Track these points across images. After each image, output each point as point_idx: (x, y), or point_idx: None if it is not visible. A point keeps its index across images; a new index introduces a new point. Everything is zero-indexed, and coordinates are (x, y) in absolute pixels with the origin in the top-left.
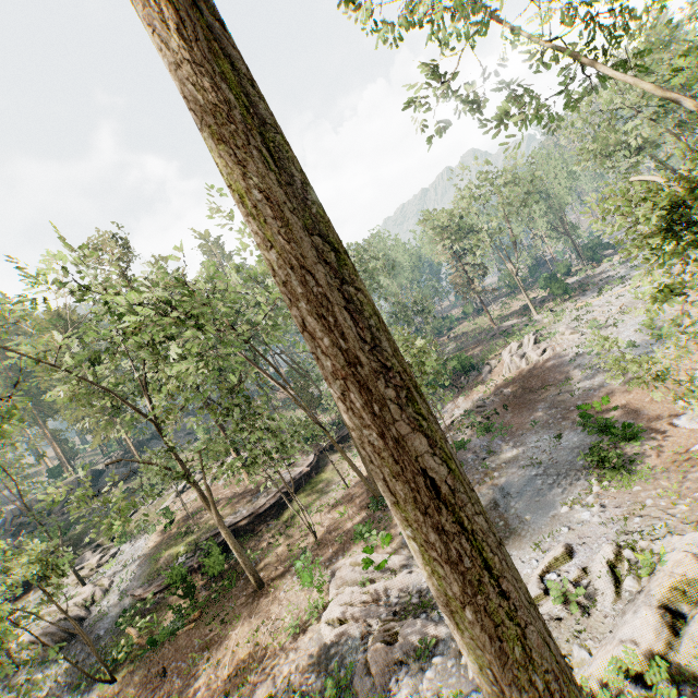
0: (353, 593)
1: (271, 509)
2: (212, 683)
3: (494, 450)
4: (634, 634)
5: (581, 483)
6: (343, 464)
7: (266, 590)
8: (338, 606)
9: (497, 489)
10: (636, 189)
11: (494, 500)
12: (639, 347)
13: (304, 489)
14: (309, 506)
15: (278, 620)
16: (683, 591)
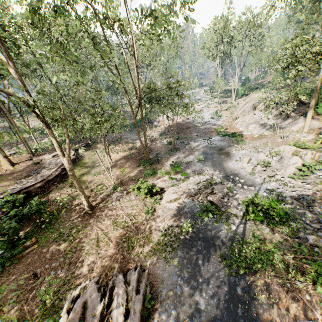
0: (174, 189)
1: (56, 178)
2: (104, 255)
3: (187, 144)
4: (295, 162)
5: (231, 147)
6: (94, 156)
7: (98, 209)
8: (172, 194)
9: (202, 152)
10: (288, 44)
11: (204, 154)
12: (214, 119)
13: (75, 167)
14: (87, 174)
15: (128, 214)
16: (293, 154)
